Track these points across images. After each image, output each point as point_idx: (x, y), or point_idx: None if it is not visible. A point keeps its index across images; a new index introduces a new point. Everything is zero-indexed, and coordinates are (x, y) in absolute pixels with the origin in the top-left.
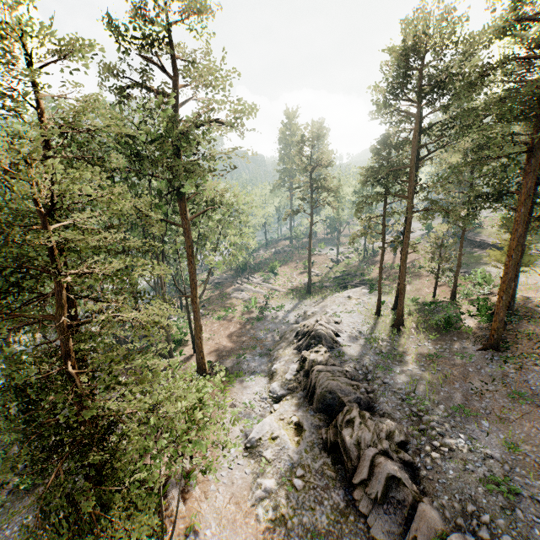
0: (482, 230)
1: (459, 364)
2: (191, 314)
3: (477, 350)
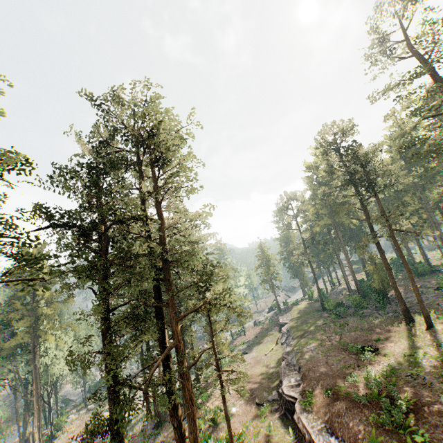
0: (293, 307)
1: (136, 440)
2: (84, 409)
3: (152, 428)
